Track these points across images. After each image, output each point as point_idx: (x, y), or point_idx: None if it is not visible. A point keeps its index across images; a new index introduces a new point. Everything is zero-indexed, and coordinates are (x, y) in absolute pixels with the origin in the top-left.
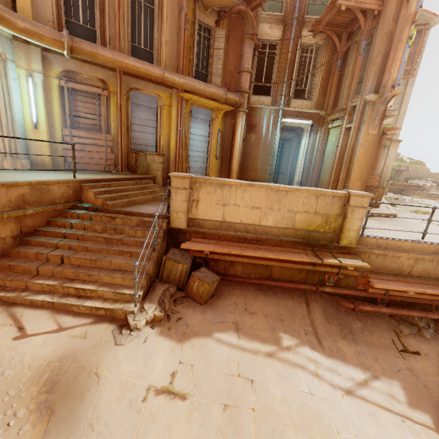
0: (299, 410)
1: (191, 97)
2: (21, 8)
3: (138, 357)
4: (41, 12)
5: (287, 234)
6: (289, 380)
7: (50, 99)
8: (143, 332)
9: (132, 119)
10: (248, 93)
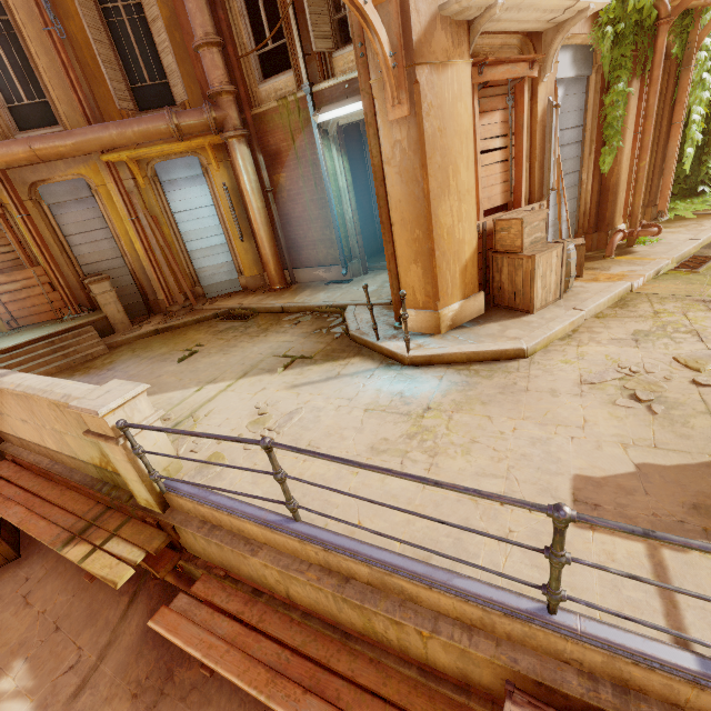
0: None
1: (118, 156)
2: None
3: None
4: None
5: (82, 468)
6: None
7: None
8: None
9: (65, 229)
10: (229, 91)
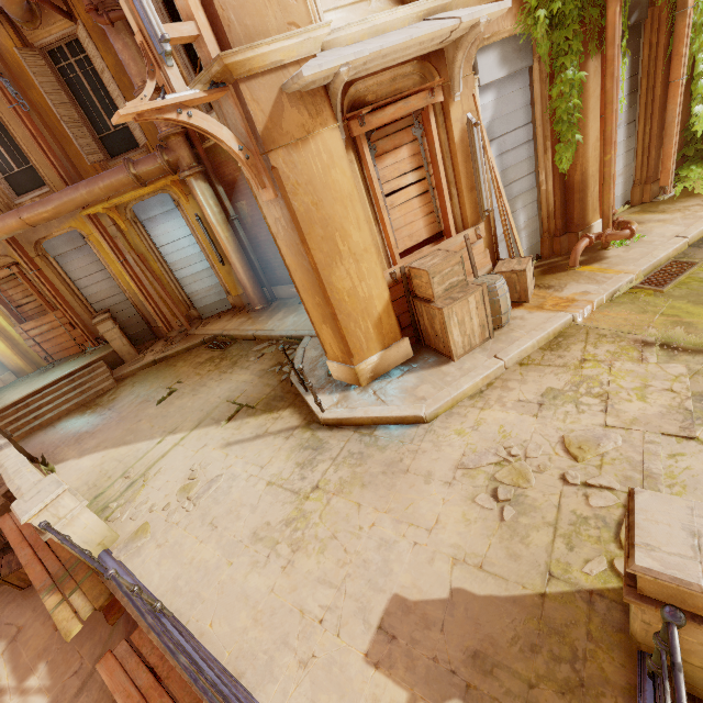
0: None
1: (95, 210)
2: None
3: None
4: None
5: None
6: None
7: None
8: None
9: (72, 275)
10: (176, 133)
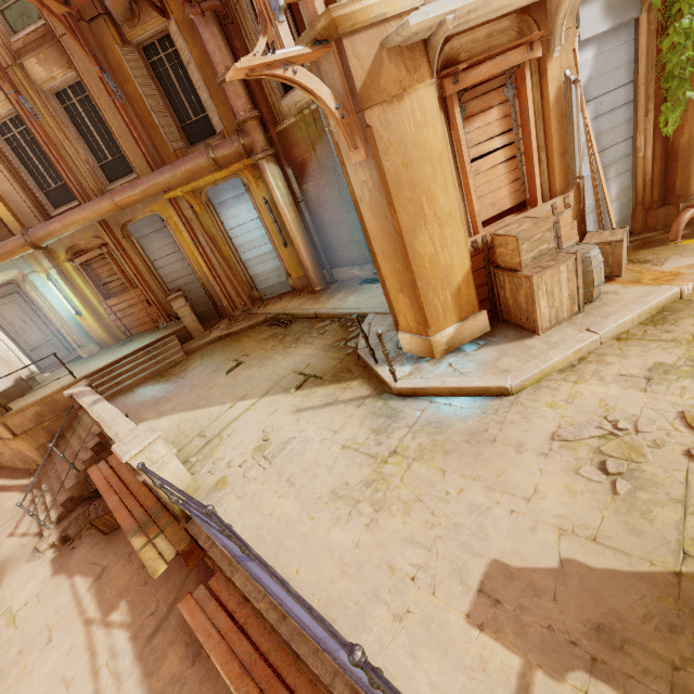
0: (43, 693)
1: (176, 193)
2: (9, 222)
3: (25, 577)
4: (21, 210)
5: None
6: (70, 660)
7: (76, 283)
8: (44, 555)
9: (151, 256)
10: (252, 117)
